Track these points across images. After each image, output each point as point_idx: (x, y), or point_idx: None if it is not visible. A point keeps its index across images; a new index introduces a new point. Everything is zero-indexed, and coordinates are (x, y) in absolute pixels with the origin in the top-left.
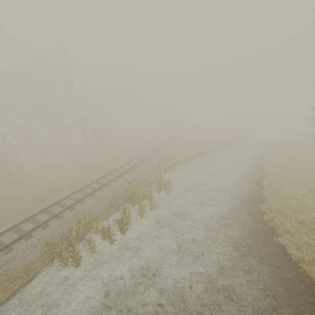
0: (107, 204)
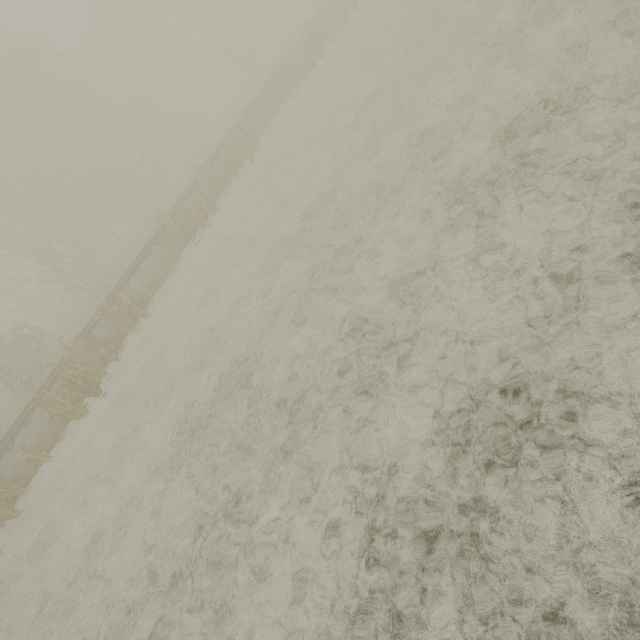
0: (297, 64)
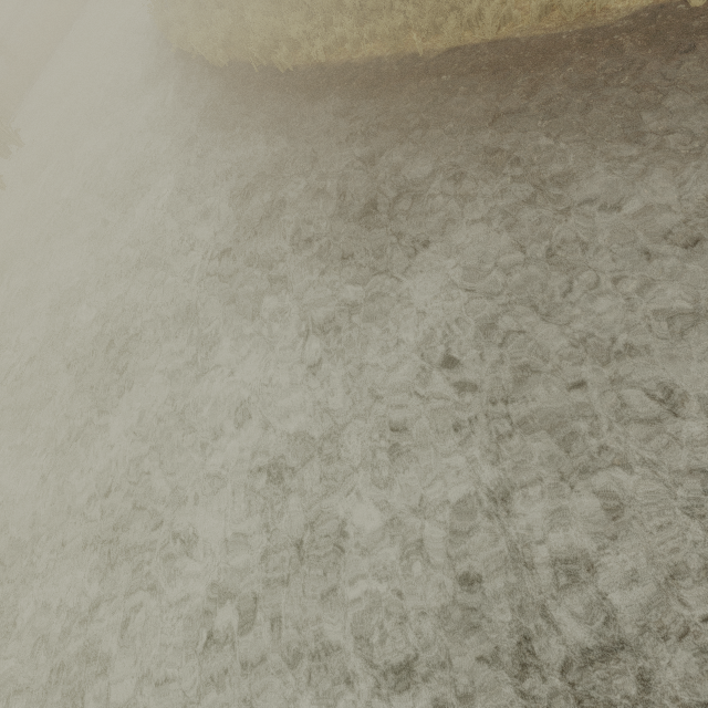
0: None
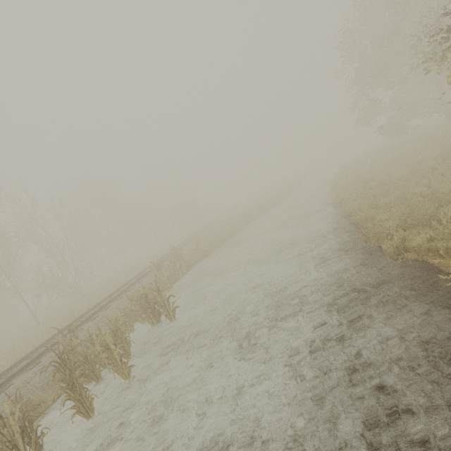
0: None
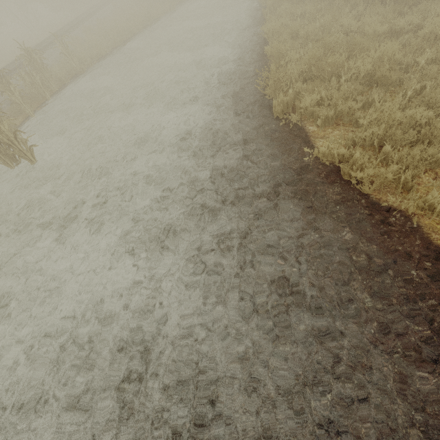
0: None
